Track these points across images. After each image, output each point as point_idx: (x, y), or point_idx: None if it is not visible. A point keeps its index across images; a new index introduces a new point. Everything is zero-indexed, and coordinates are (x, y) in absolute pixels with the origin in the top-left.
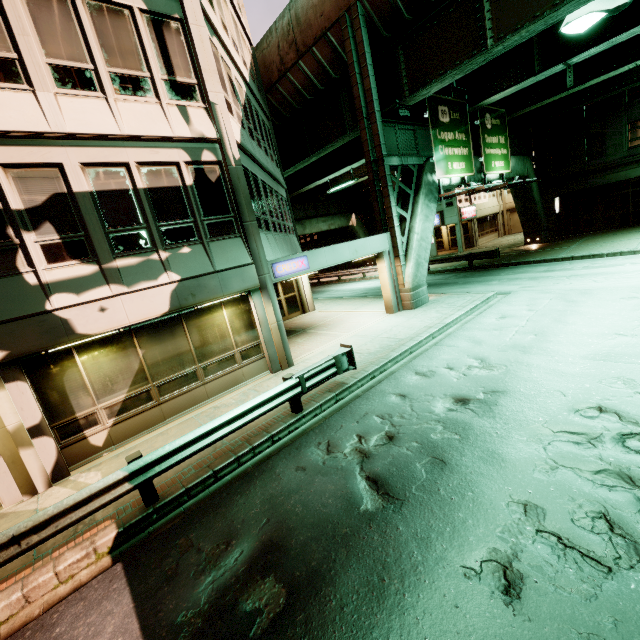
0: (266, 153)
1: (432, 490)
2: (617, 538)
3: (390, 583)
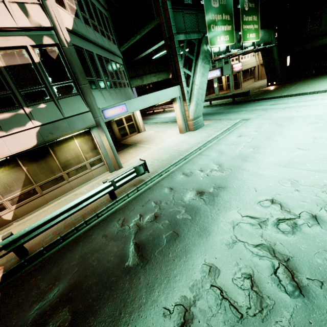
0: (103, 34)
1: (165, 254)
2: (253, 293)
3: (124, 316)
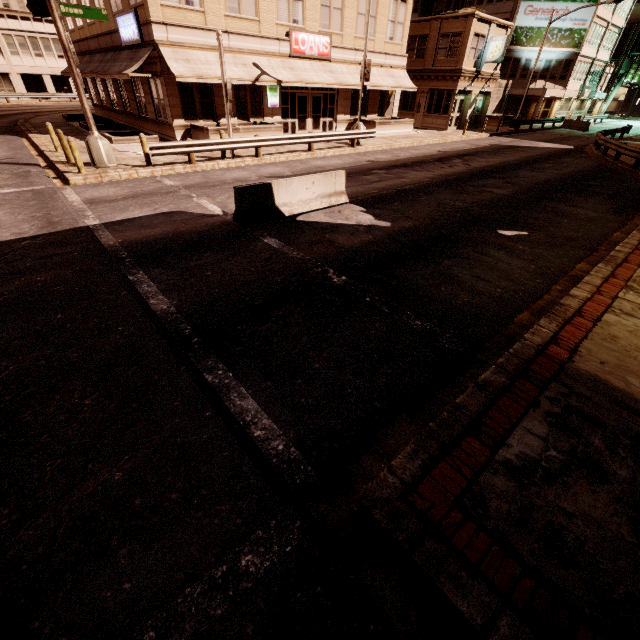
0: None
1: None
2: None
3: None
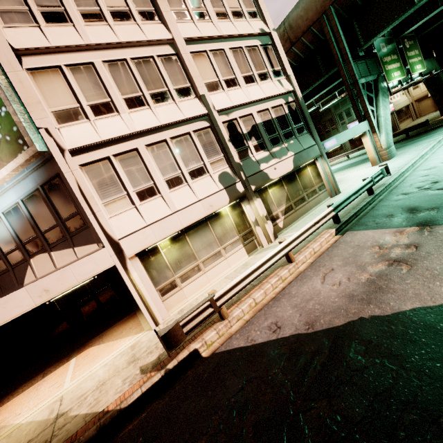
0: None
1: None
2: None
3: None
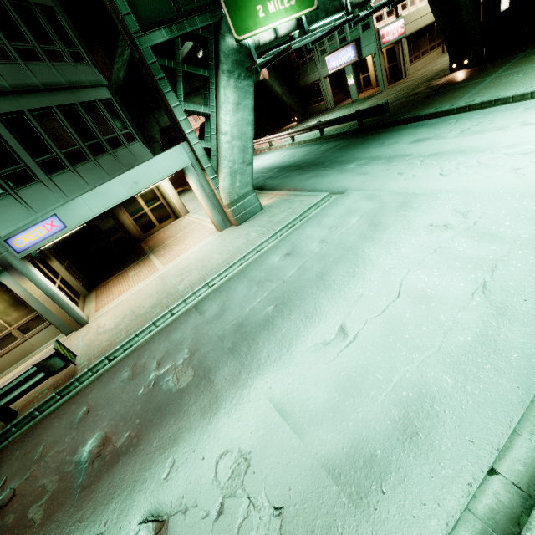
0: (30, 57)
1: None
2: None
3: None
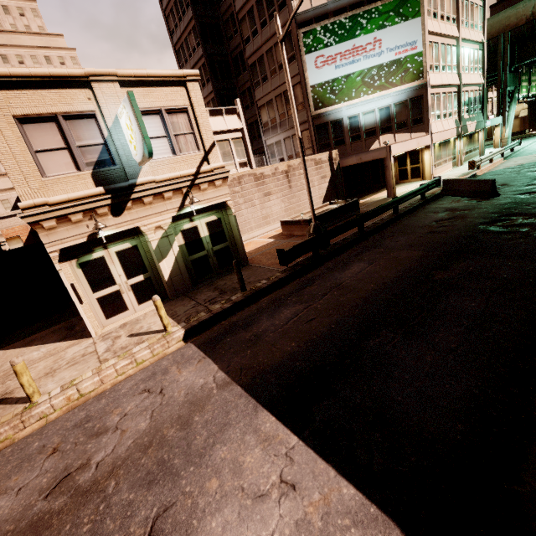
0: None
1: None
2: None
3: None
